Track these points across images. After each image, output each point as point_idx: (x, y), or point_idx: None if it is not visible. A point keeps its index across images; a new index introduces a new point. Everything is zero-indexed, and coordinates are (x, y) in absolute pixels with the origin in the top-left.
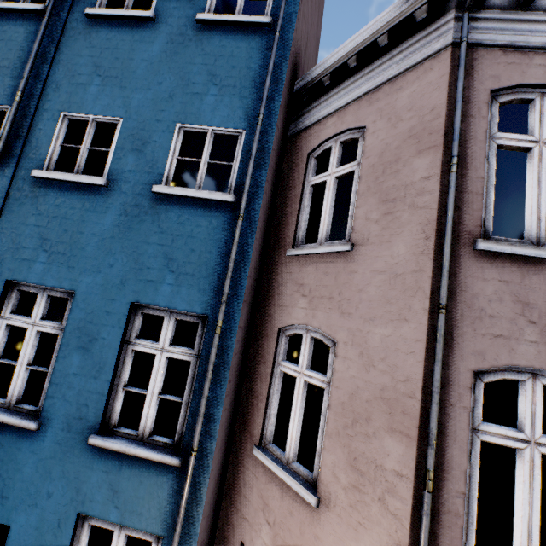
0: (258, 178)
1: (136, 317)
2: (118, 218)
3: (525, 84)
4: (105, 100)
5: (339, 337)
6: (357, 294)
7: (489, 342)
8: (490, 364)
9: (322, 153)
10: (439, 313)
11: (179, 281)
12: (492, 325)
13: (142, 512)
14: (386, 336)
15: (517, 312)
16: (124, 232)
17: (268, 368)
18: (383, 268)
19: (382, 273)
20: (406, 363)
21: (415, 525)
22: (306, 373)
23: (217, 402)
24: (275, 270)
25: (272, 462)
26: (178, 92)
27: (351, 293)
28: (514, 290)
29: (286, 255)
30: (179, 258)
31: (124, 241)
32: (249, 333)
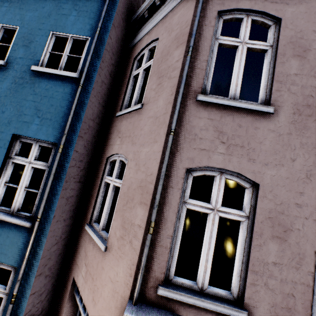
0: (95, 65)
1: (16, 143)
2: (10, 85)
3: (239, 9)
4: (10, 15)
5: (129, 157)
6: (140, 132)
7: (197, 153)
8: (196, 165)
9: (141, 58)
10: (170, 134)
11: (42, 122)
12: (200, 143)
13: (7, 253)
14: (147, 152)
15: (215, 137)
16: (13, 93)
17: (99, 180)
18: (152, 115)
19: (151, 117)
20: (152, 165)
21: (142, 253)
22: (114, 180)
23: (57, 192)
24: (110, 126)
25: (91, 231)
26: (53, 13)
27: (137, 132)
28: (215, 124)
29: (115, 116)
30: (44, 110)
31: (13, 98)
32: (91, 160)
